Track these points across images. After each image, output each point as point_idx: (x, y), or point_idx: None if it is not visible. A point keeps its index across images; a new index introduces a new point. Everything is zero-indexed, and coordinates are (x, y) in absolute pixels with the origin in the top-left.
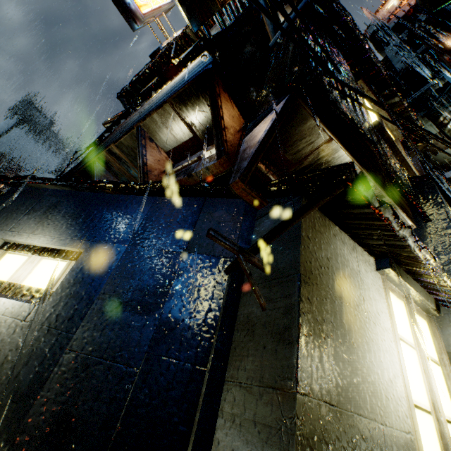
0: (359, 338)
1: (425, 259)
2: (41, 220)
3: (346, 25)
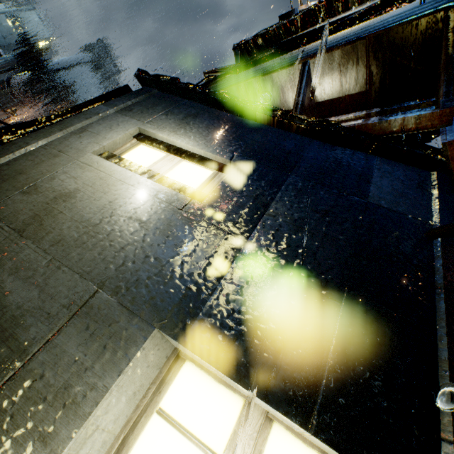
0: None
1: None
2: (182, 123)
3: None
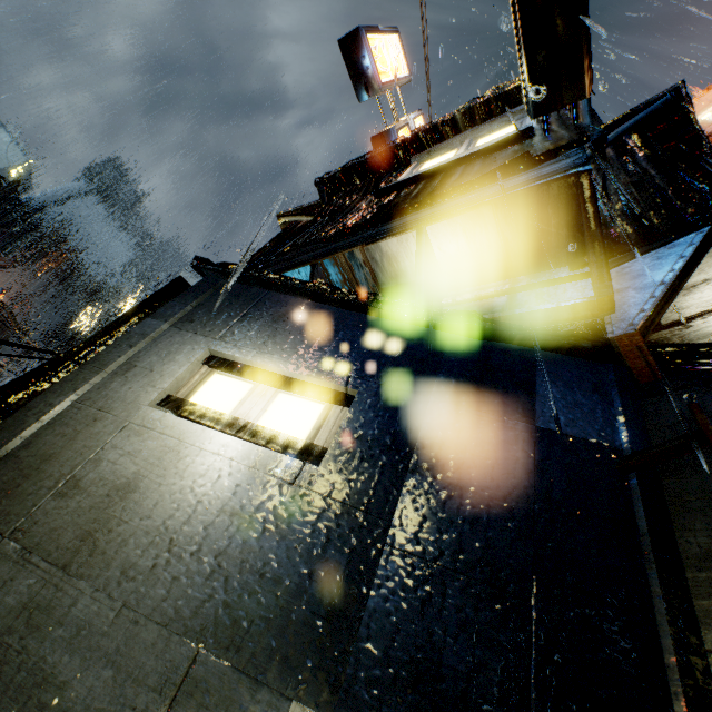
0: None
1: None
2: (269, 333)
3: (699, 151)
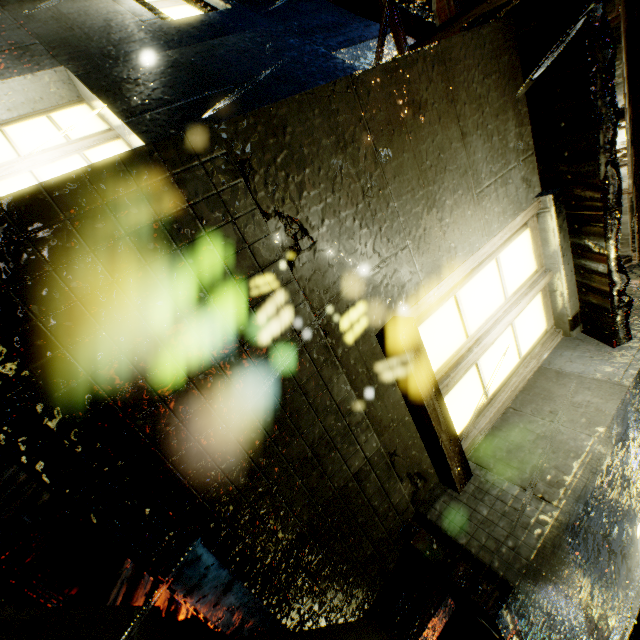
0: (450, 183)
1: (605, 186)
2: None
3: None
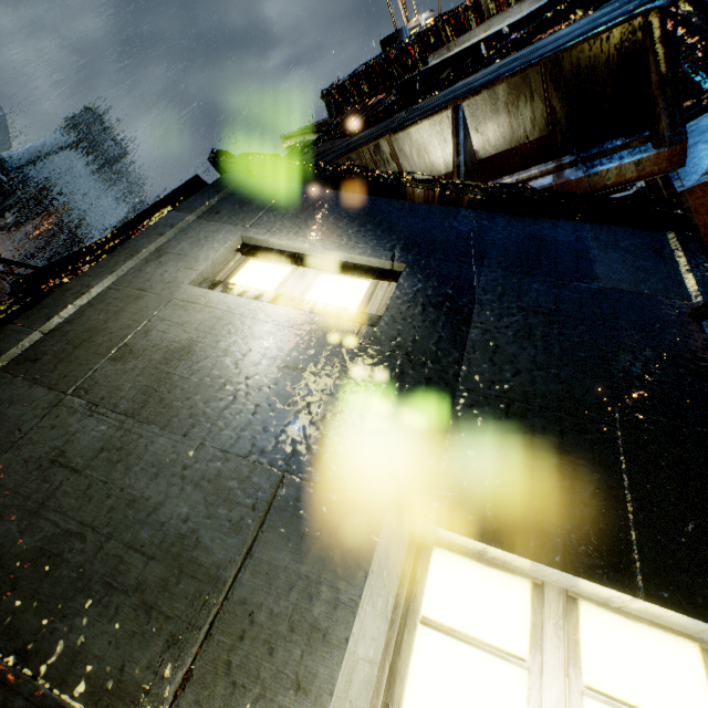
0: None
1: None
2: (301, 220)
3: None
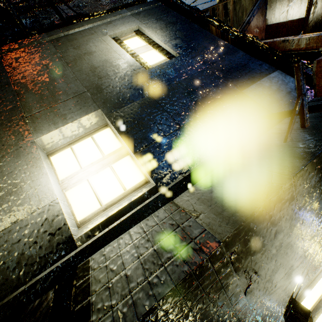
0: None
1: None
2: (163, 27)
3: None
